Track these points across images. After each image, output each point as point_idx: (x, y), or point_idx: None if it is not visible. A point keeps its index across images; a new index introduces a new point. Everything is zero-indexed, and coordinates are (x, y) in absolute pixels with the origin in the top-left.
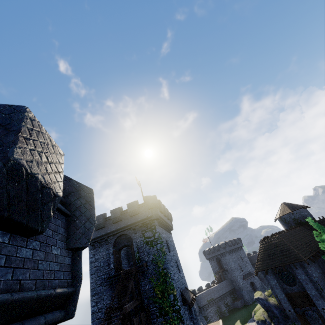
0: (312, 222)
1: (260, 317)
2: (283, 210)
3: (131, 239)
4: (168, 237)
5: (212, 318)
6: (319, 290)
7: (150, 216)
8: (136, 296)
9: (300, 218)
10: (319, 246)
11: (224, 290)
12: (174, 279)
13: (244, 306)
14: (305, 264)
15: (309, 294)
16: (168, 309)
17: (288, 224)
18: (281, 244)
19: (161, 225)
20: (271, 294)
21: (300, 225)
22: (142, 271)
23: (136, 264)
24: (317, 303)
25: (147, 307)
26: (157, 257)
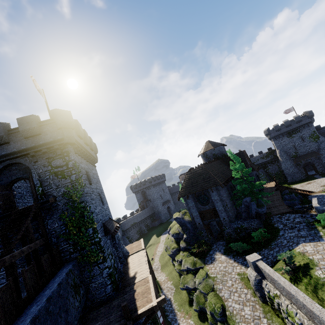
0: (231, 154)
1: (175, 231)
2: (207, 147)
3: (29, 170)
4: (91, 169)
5: (133, 237)
6: (225, 206)
7: (60, 139)
8: (39, 237)
9: (219, 154)
10: (232, 173)
11: (146, 215)
12: (95, 212)
13: (160, 224)
14: (220, 187)
15: (216, 210)
16: (85, 243)
17: (208, 159)
18: (204, 173)
19: (79, 153)
20: (185, 213)
21: (217, 159)
22: (48, 208)
23: (39, 201)
24: (220, 216)
25: (56, 246)
26: (72, 190)
